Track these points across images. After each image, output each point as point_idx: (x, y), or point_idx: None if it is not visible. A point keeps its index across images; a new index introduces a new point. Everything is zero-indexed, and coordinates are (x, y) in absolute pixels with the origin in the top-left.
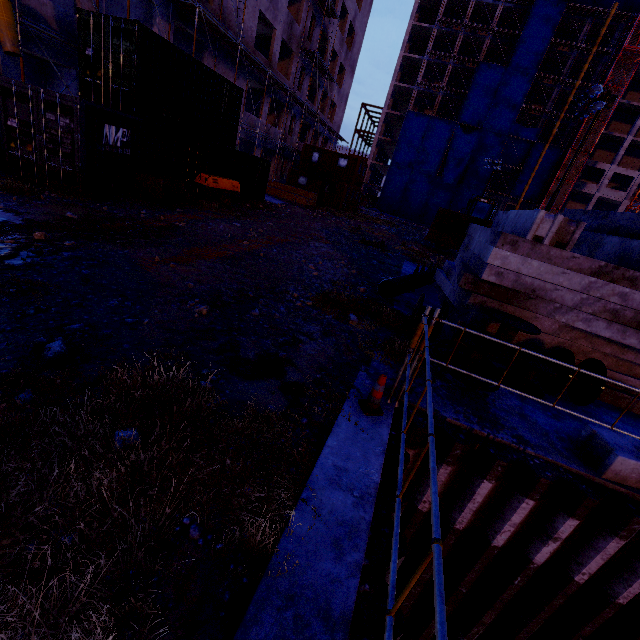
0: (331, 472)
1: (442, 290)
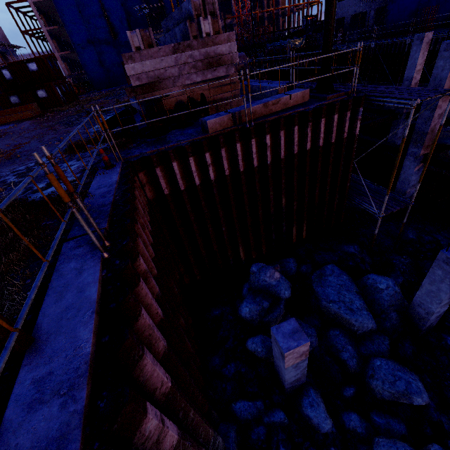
0: (96, 188)
1: (137, 109)
